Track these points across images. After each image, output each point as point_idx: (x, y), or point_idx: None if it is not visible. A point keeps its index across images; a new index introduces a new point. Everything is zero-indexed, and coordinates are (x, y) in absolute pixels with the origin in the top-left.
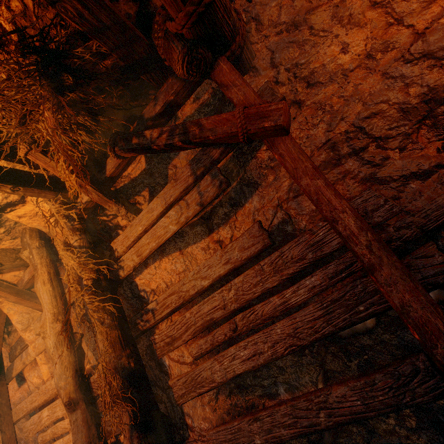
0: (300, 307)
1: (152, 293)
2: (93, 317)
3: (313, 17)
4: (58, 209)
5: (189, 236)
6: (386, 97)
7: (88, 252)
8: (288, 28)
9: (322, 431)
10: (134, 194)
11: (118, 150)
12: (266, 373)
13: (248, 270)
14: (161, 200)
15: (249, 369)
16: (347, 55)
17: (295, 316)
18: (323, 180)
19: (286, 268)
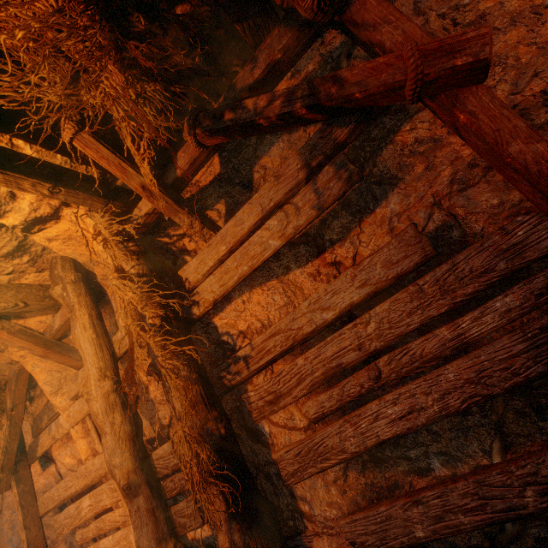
0: (466, 347)
1: (241, 335)
2: (164, 367)
3: None
4: (109, 222)
5: (289, 259)
6: None
7: (150, 283)
8: None
9: (528, 516)
10: (204, 208)
11: (201, 132)
12: (411, 441)
13: (398, 294)
14: (255, 207)
15: (402, 432)
16: None
17: (479, 353)
18: (547, 143)
19: (461, 286)
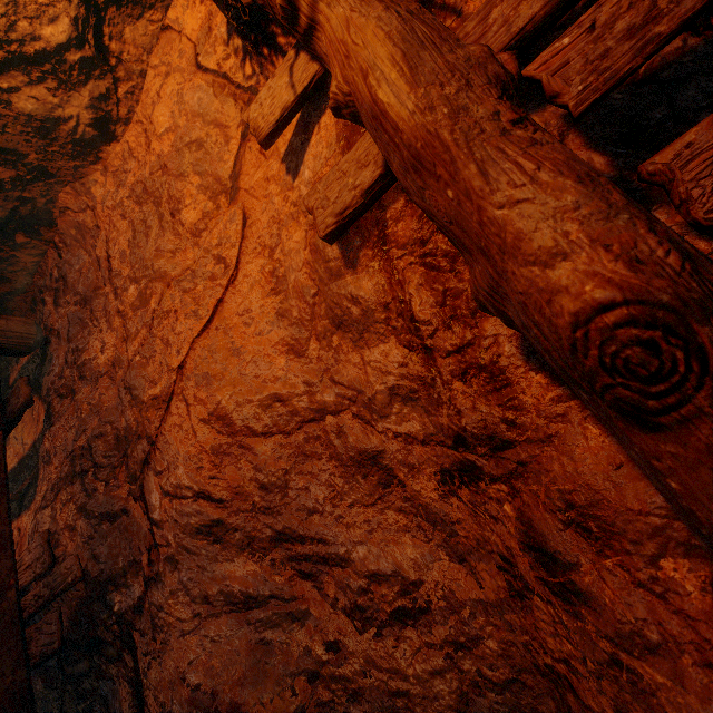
0: None
1: None
2: None
3: (96, 299)
4: None
5: None
6: (114, 417)
7: None
8: (82, 302)
9: None
10: None
11: None
12: None
13: None
14: None
15: None
16: (103, 356)
17: None
18: None
19: None
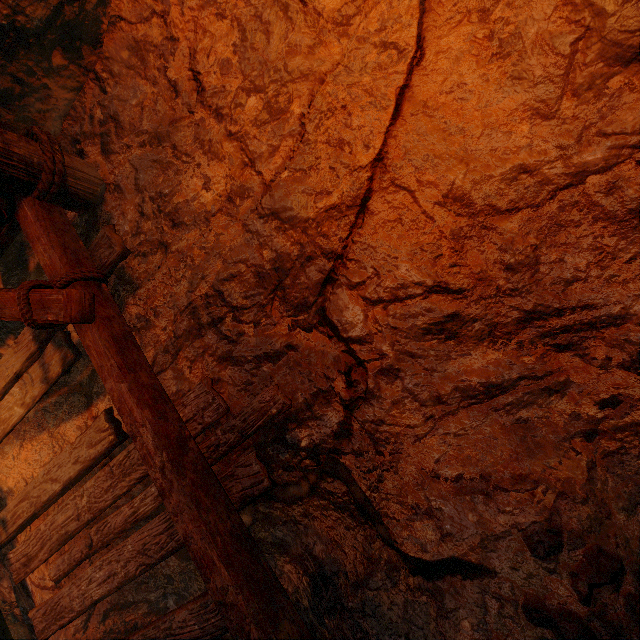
0: None
1: (10, 493)
2: None
3: (177, 132)
4: None
5: (64, 410)
6: (246, 255)
7: None
8: (152, 141)
9: None
10: None
11: None
12: (153, 585)
13: (99, 472)
14: (3, 370)
15: (106, 593)
16: (209, 193)
17: (144, 529)
18: (128, 384)
19: (133, 471)
